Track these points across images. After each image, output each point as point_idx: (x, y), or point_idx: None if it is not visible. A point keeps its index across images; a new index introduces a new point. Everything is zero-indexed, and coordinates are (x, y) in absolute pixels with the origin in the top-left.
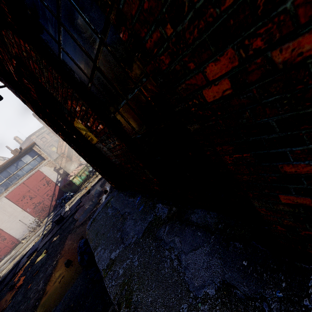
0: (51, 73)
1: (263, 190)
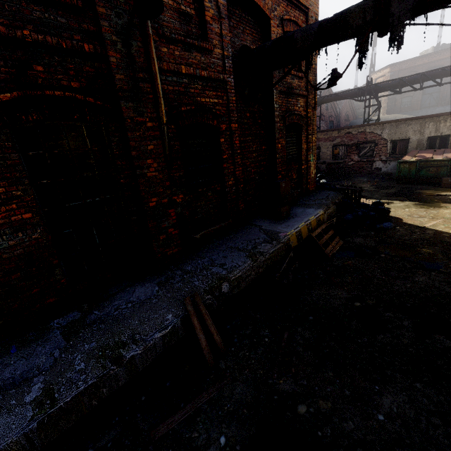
0: (3, 152)
1: (157, 236)
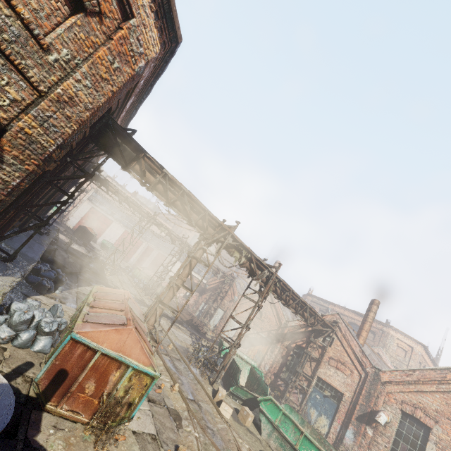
0: None
1: None
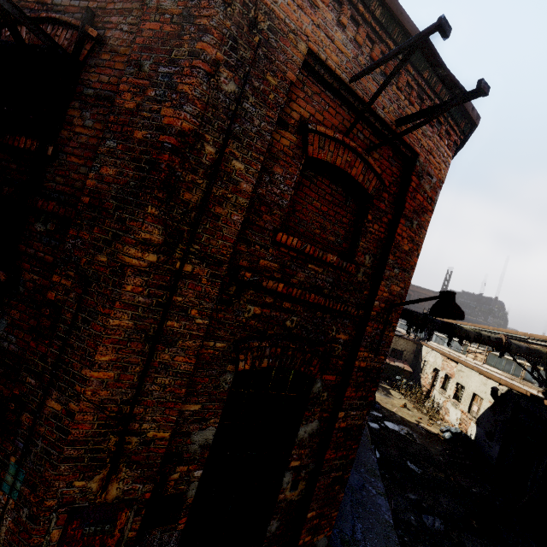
0: None
1: None
